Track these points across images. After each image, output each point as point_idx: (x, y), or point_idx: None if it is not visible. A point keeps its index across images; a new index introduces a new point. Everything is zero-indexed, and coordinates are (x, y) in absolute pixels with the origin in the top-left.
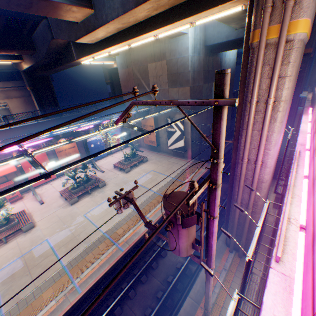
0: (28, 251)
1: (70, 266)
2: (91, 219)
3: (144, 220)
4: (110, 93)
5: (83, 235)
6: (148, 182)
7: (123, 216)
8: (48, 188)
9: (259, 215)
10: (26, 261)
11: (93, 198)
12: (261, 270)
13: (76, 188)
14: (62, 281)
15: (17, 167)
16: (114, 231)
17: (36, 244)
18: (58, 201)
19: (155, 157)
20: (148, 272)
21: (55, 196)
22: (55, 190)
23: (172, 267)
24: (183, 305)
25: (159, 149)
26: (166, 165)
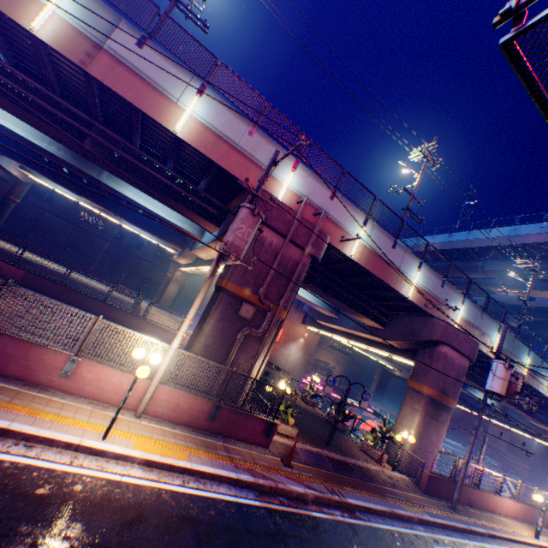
0: None
1: None
2: None
3: None
4: None
5: None
6: None
7: None
8: None
9: None
10: None
11: None
12: None
13: None
14: None
15: None
16: None
17: None
18: None
19: None
20: None
21: None
22: None
23: None
24: None
25: None
26: None
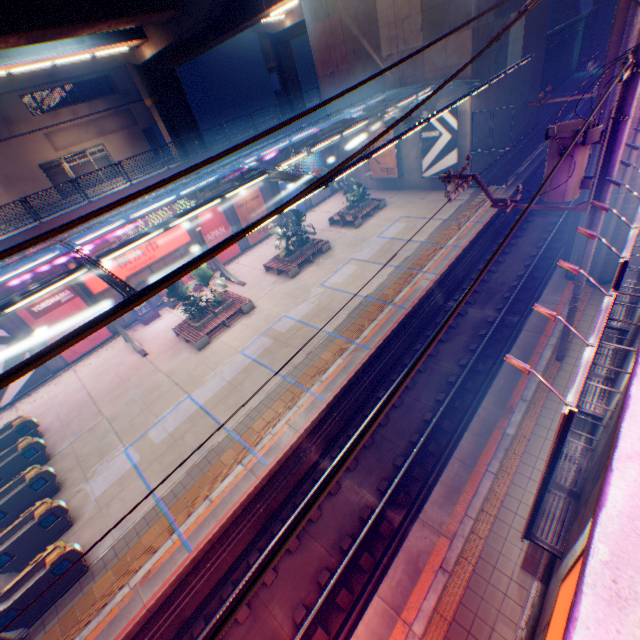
0: (268, 329)
1: (339, 333)
2: (335, 288)
3: (491, 198)
4: (278, 91)
5: (335, 305)
6: (403, 233)
7: (384, 277)
8: (237, 269)
9: (633, 205)
10: (274, 337)
11: (321, 267)
12: (637, 271)
13: (289, 256)
14: (337, 345)
15: (190, 236)
16: (380, 294)
17: (273, 322)
18: (266, 279)
19: (397, 199)
20: (446, 332)
21: (256, 275)
22: (250, 269)
23: (480, 323)
24: (518, 338)
25: (401, 186)
26: (423, 206)
